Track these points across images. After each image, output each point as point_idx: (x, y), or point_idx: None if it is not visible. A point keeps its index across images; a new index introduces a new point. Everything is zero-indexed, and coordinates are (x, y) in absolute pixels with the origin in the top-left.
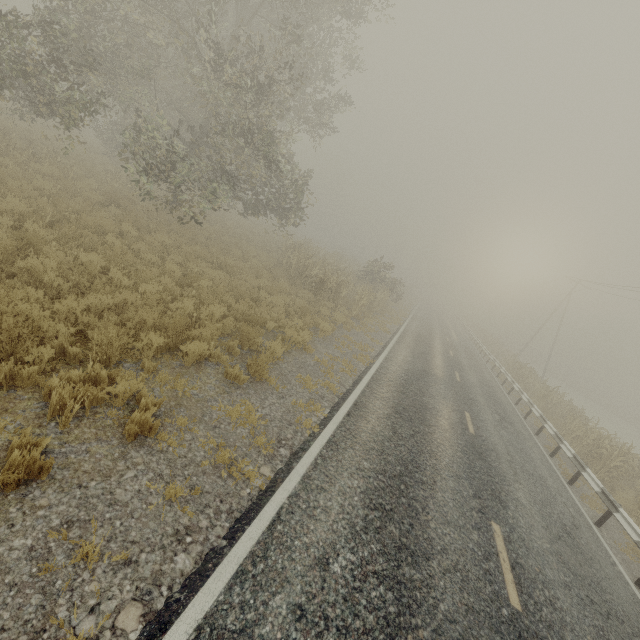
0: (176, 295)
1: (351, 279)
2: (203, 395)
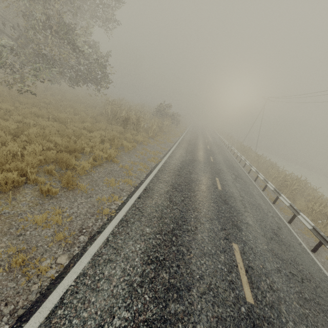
0: (8, 142)
1: (148, 116)
2: (14, 211)
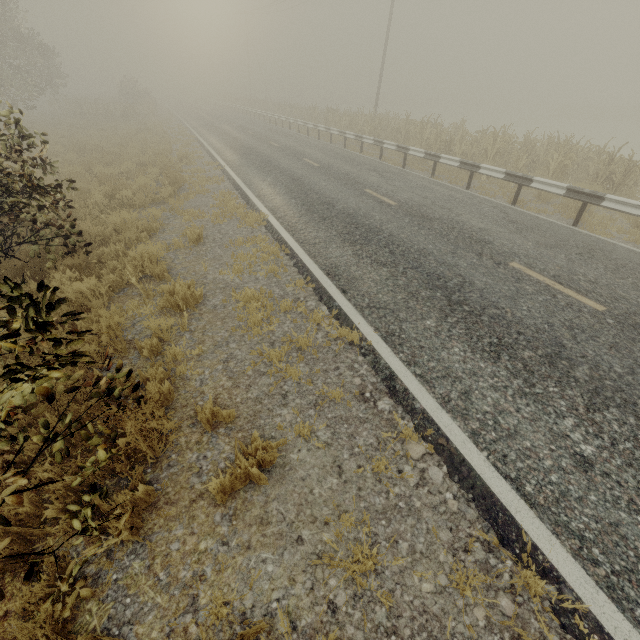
0: None
1: None
2: None
